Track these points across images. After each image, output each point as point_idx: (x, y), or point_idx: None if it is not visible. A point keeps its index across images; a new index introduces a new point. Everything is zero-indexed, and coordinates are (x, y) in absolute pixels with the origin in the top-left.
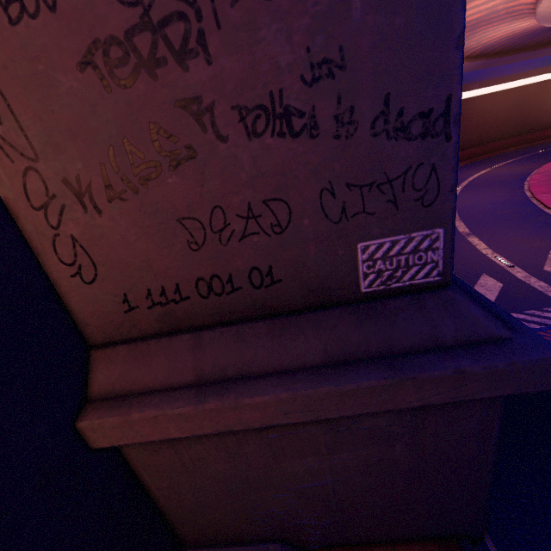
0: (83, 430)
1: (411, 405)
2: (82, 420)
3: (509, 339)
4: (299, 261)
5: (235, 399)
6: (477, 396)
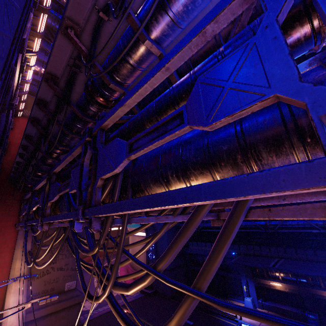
0: None
1: (69, 305)
2: None
3: (81, 294)
4: (58, 286)
5: (45, 308)
6: (77, 302)
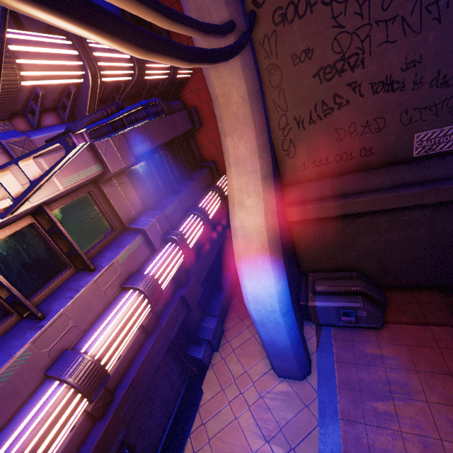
0: (287, 213)
1: (433, 201)
2: (287, 209)
3: None
4: (385, 144)
5: (351, 199)
6: None
